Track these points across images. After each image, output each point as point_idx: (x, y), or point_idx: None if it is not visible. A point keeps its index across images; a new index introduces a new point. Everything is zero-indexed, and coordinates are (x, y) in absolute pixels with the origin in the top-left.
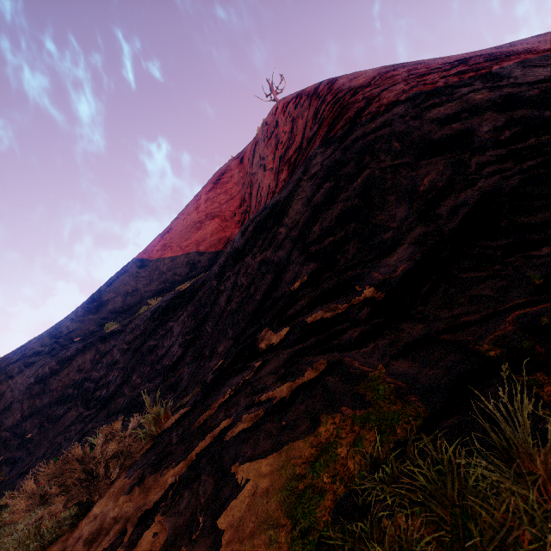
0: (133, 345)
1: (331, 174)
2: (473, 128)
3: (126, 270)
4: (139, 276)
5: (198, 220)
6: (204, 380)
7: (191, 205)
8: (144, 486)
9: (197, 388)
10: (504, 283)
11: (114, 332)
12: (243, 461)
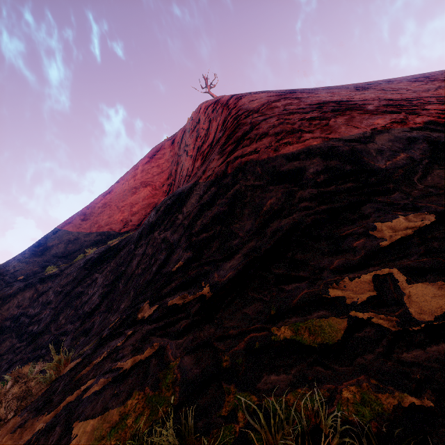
0: (66, 289)
1: (216, 181)
2: (305, 168)
3: (71, 221)
4: (81, 227)
5: (134, 186)
6: (102, 333)
7: (130, 173)
8: (24, 428)
9: (95, 341)
10: (260, 308)
11: (53, 275)
12: (82, 419)
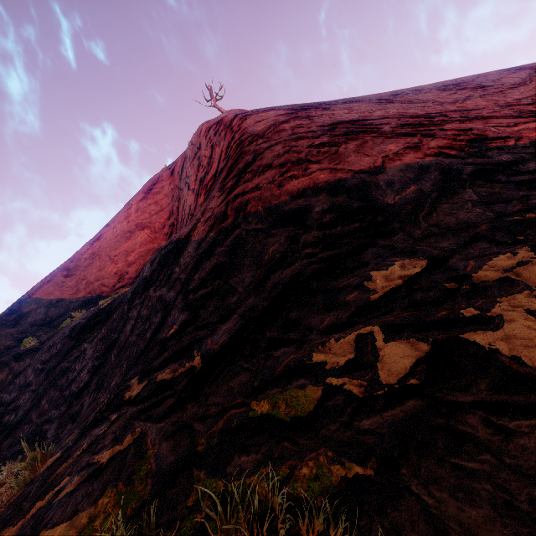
0: (48, 366)
1: (216, 224)
2: (310, 207)
3: (51, 279)
4: (64, 286)
5: (128, 230)
6: (88, 419)
7: (122, 213)
8: None
9: (79, 429)
10: (246, 379)
11: (31, 350)
12: (49, 527)
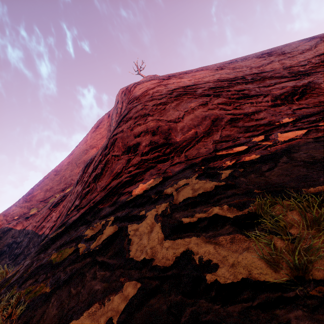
0: (38, 224)
1: (103, 151)
2: (141, 142)
3: (48, 176)
4: (54, 180)
5: (86, 149)
6: None
7: (83, 139)
8: None
9: None
10: (63, 241)
11: (33, 215)
12: None
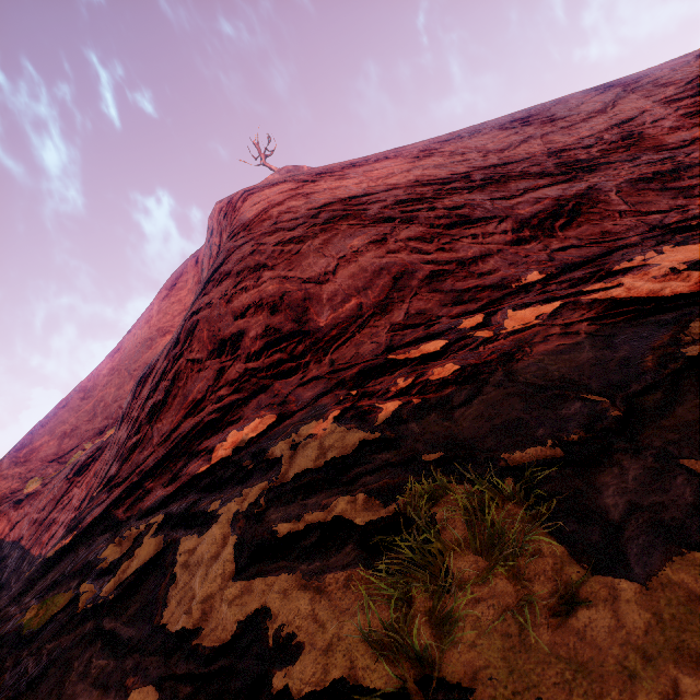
0: (42, 515)
1: (170, 350)
2: (247, 330)
3: (66, 403)
4: (80, 411)
5: (149, 337)
6: None
7: (143, 316)
8: None
9: None
10: (59, 572)
11: (32, 495)
12: None
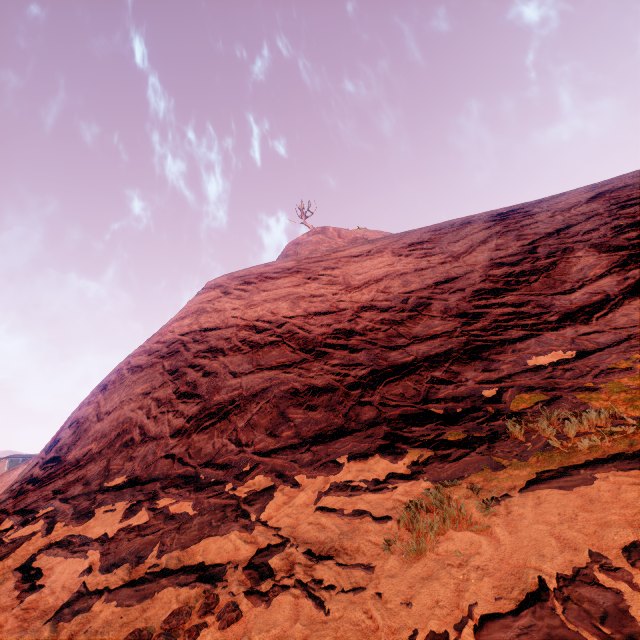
0: None
1: None
2: (61, 439)
3: None
4: None
5: None
6: None
7: None
8: None
9: None
10: None
11: None
12: None
